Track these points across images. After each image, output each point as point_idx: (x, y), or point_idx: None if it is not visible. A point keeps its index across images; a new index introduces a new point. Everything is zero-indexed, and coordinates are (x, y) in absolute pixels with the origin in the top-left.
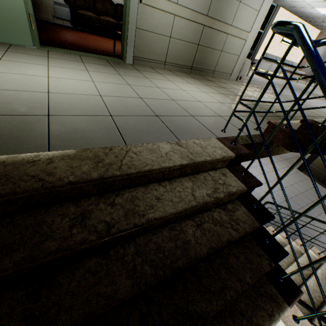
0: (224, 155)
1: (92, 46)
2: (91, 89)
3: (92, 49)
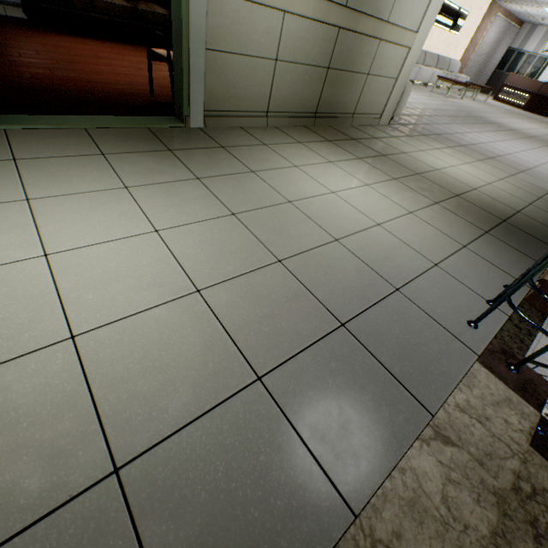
0: (527, 427)
1: (98, 82)
2: (167, 272)
3: (102, 92)
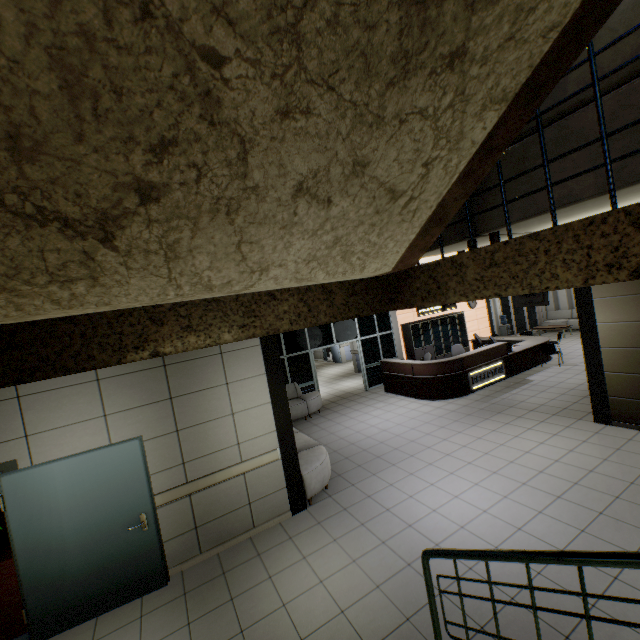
0: None
1: None
2: None
3: None
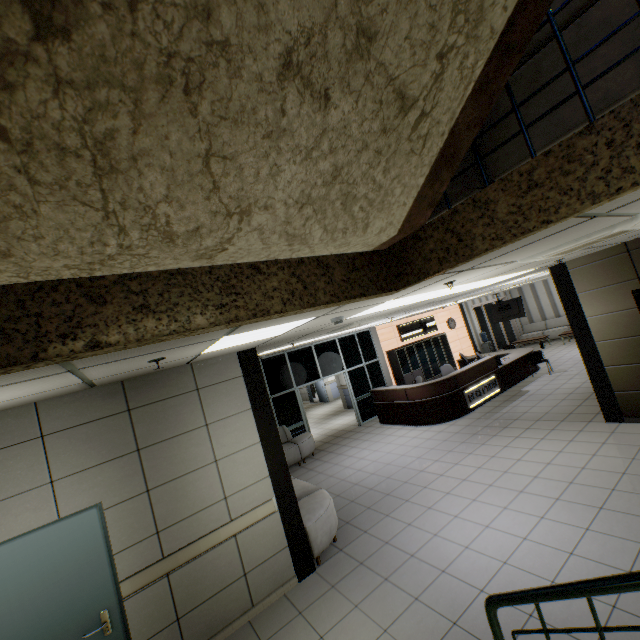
0: None
1: None
2: None
3: None
